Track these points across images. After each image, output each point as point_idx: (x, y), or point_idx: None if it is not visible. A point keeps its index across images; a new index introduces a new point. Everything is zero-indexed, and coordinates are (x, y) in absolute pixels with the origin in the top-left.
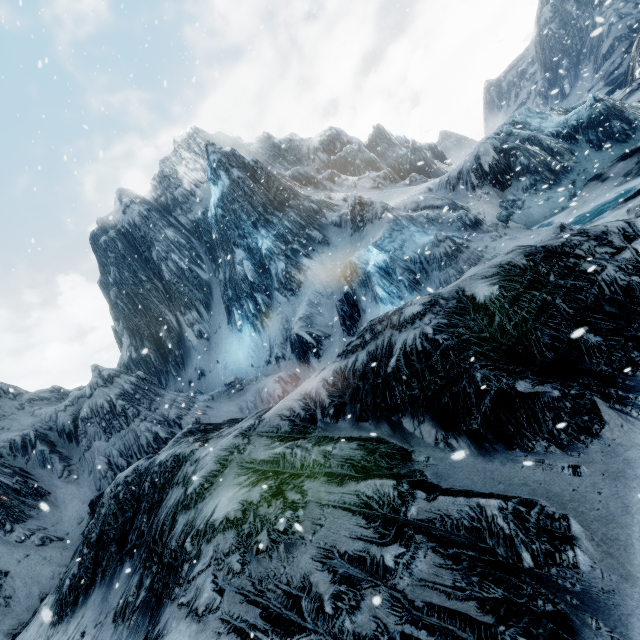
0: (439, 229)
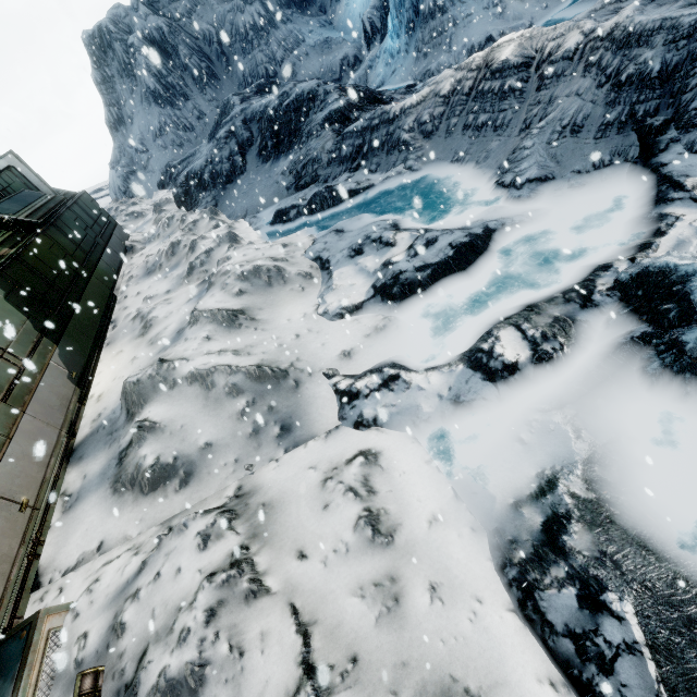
0: None
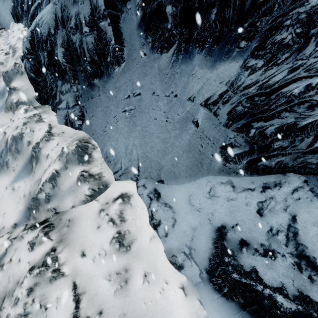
0: None
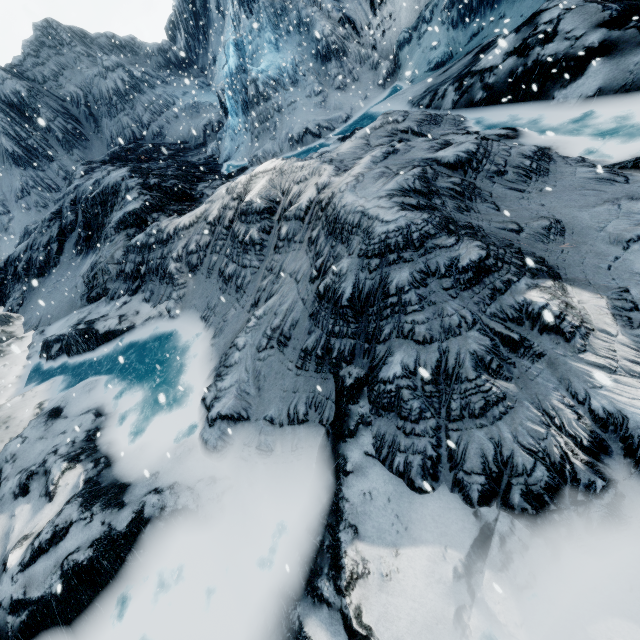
0: (301, 42)
